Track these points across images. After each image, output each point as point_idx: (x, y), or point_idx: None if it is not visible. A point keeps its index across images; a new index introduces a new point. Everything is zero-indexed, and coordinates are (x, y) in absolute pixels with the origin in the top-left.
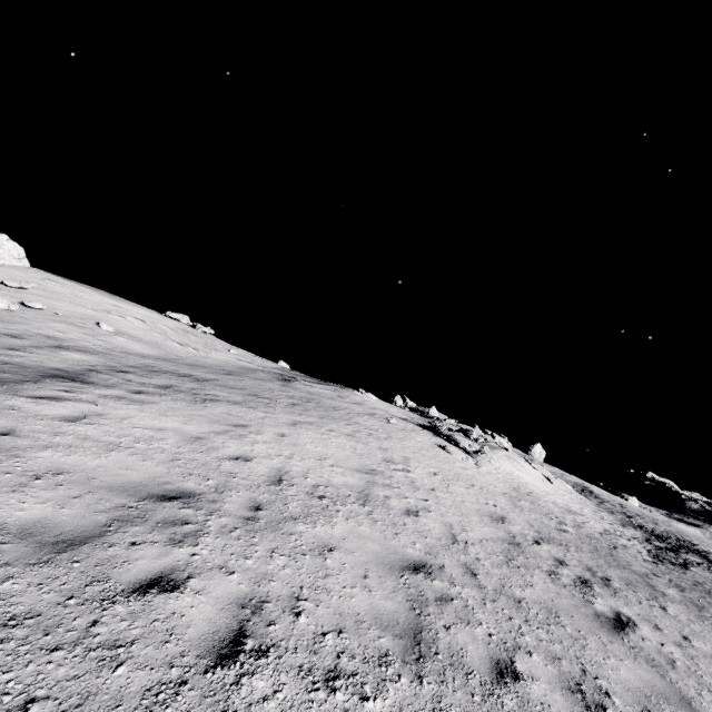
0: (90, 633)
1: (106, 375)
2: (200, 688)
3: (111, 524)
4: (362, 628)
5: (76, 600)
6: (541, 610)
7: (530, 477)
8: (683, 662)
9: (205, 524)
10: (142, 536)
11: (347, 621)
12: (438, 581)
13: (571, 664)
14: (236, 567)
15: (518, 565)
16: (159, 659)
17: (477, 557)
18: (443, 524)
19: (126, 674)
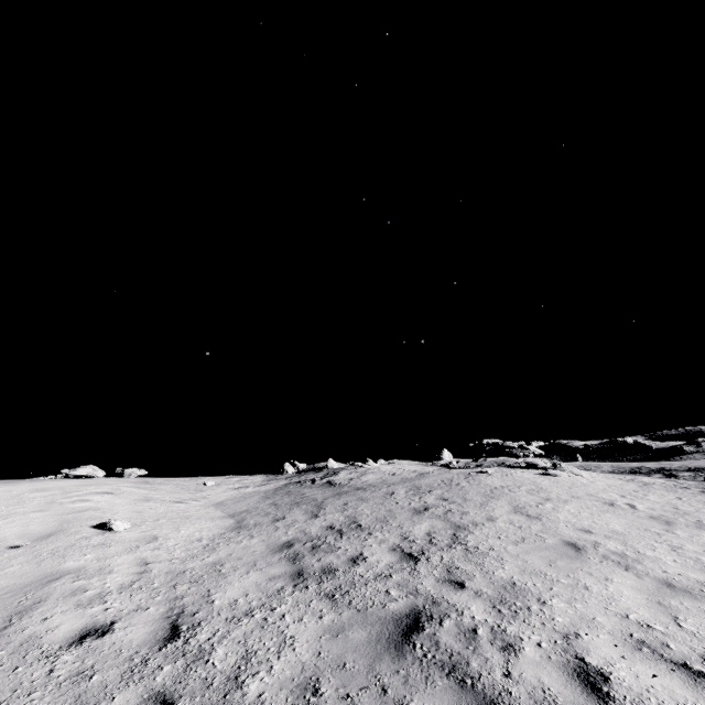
0: None
1: (357, 590)
2: None
3: None
4: None
5: None
6: None
7: None
8: None
9: None
10: None
11: None
12: None
13: None
14: None
15: None
16: None
17: None
18: None
19: None
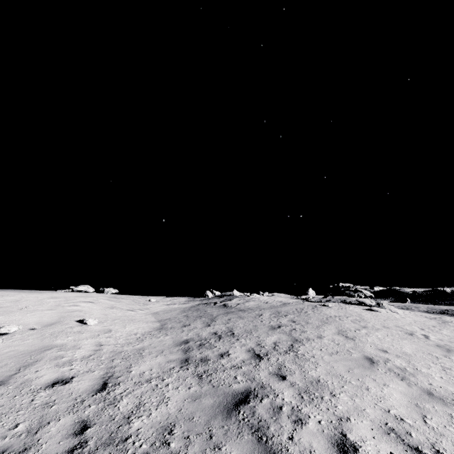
0: None
1: (217, 373)
2: None
3: None
4: None
5: None
6: None
7: None
8: None
9: None
10: None
11: None
12: None
13: None
14: None
15: None
16: None
17: None
18: None
19: None
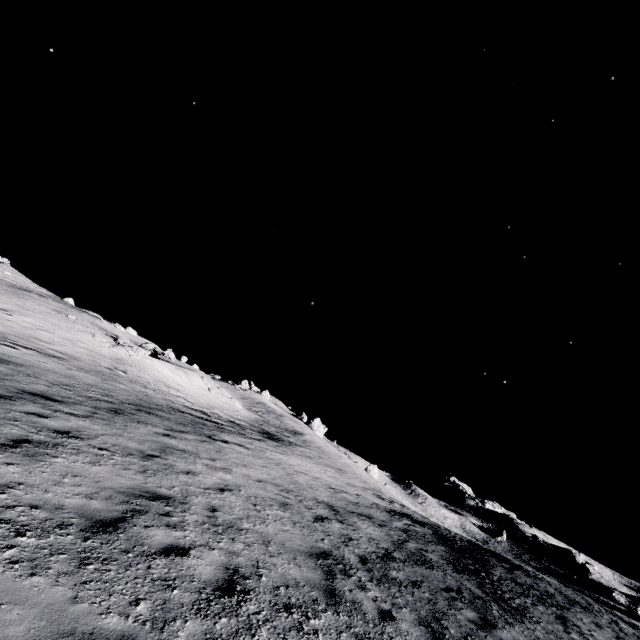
0: None
1: None
2: None
3: None
4: None
5: None
6: None
7: (181, 379)
8: (2, 349)
9: None
10: None
11: None
12: None
13: None
14: None
15: None
16: None
17: None
18: None
19: None
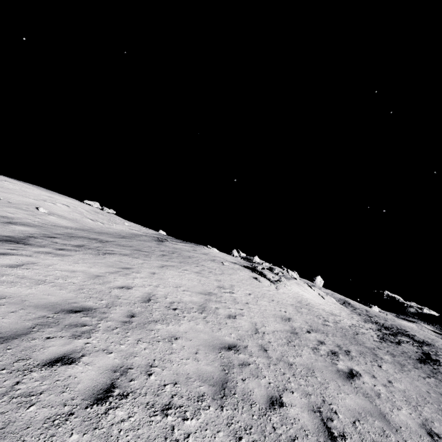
0: (14, 388)
1: (40, 239)
2: (82, 416)
3: (35, 327)
4: (189, 381)
5: (6, 370)
6: (304, 369)
7: (310, 295)
8: (385, 394)
9: (96, 326)
10: (54, 333)
11: (181, 378)
12: (242, 354)
13: (316, 397)
14: (113, 350)
15: (294, 345)
16: (57, 401)
17: (269, 341)
18: (250, 323)
19: (35, 410)
